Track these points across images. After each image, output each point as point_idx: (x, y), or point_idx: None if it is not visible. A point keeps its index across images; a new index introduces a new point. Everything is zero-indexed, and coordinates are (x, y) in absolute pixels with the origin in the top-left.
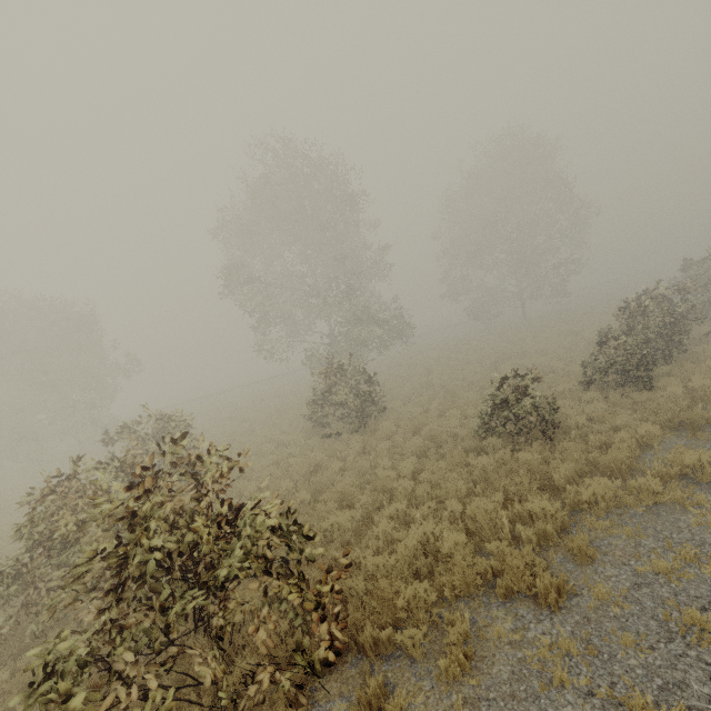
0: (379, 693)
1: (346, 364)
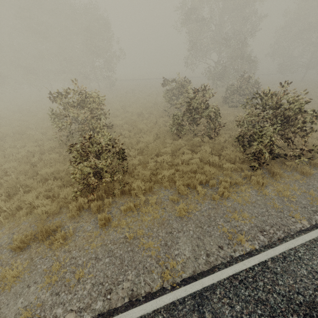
0: (315, 163)
1: (252, 78)
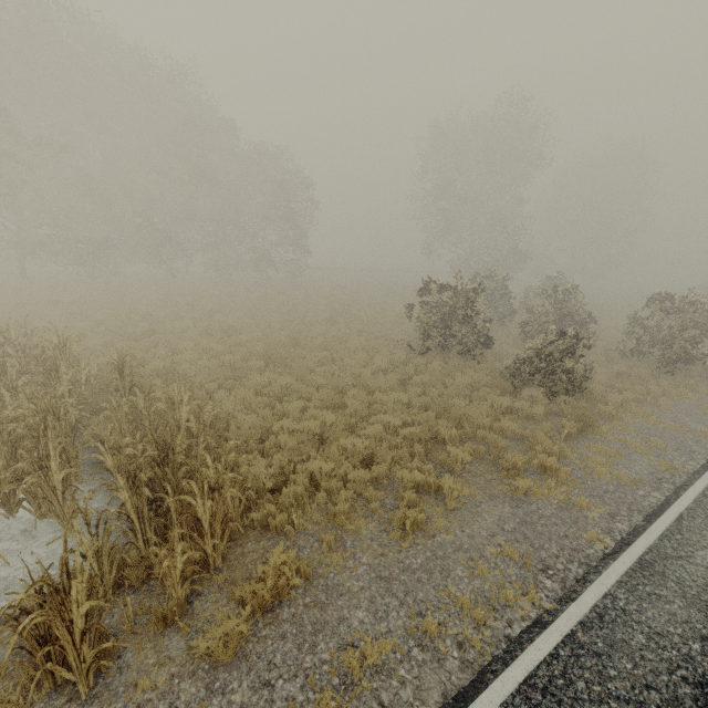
0: None
1: (563, 279)
